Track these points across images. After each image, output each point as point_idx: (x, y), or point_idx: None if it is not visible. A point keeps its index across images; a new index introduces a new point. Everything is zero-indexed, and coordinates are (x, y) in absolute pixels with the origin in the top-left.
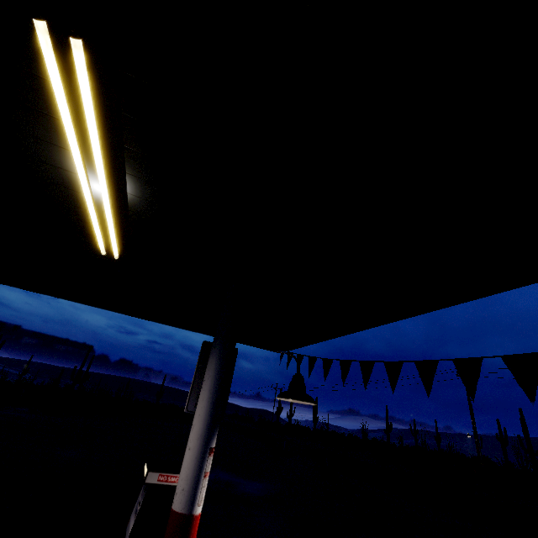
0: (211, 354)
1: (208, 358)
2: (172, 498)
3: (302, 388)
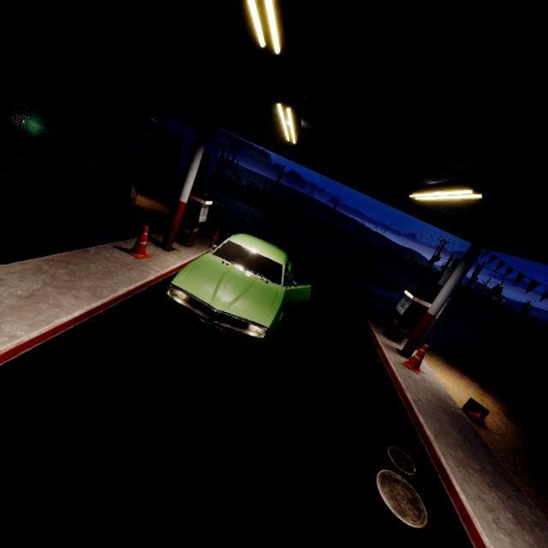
0: (459, 266)
1: (456, 267)
2: (420, 308)
3: (499, 292)
